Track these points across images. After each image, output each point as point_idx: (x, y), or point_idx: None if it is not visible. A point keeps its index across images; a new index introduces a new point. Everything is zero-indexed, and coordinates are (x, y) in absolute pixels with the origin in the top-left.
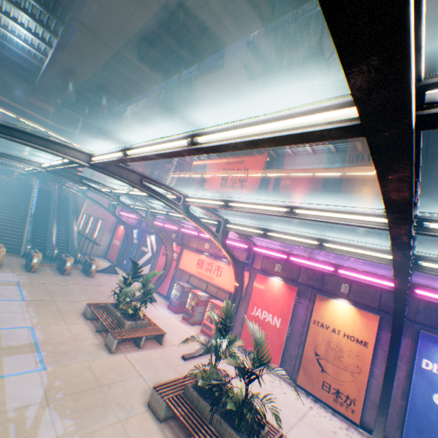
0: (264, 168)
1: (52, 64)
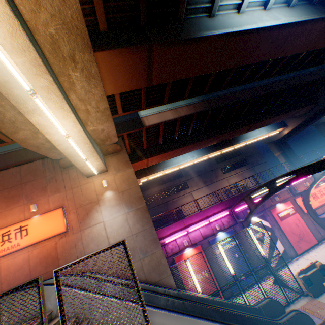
0: (237, 143)
1: (290, 26)
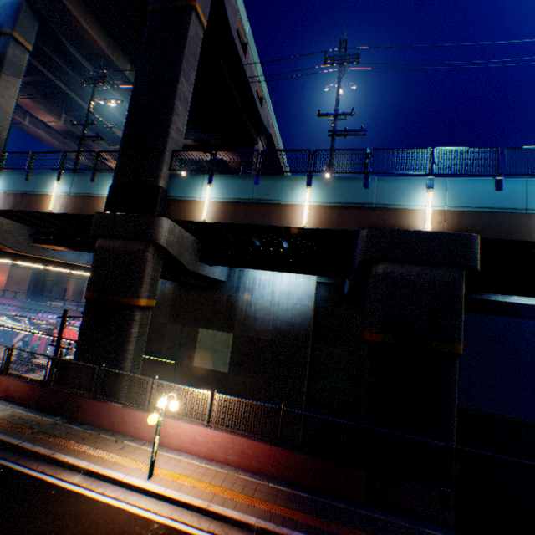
0: None
1: None
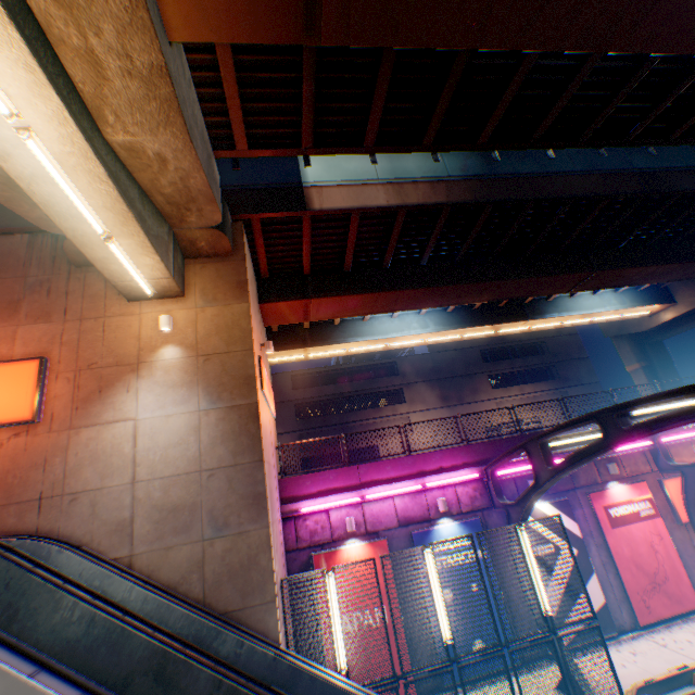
0: (541, 317)
1: None
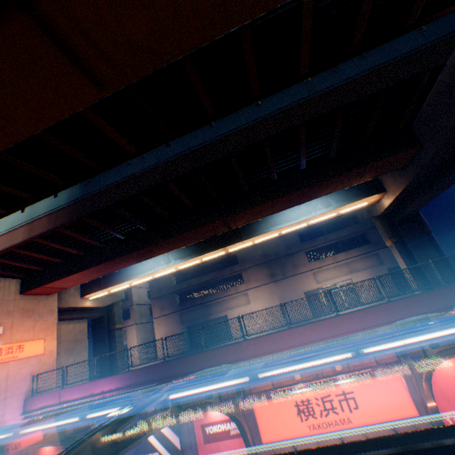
0: (253, 235)
1: None
